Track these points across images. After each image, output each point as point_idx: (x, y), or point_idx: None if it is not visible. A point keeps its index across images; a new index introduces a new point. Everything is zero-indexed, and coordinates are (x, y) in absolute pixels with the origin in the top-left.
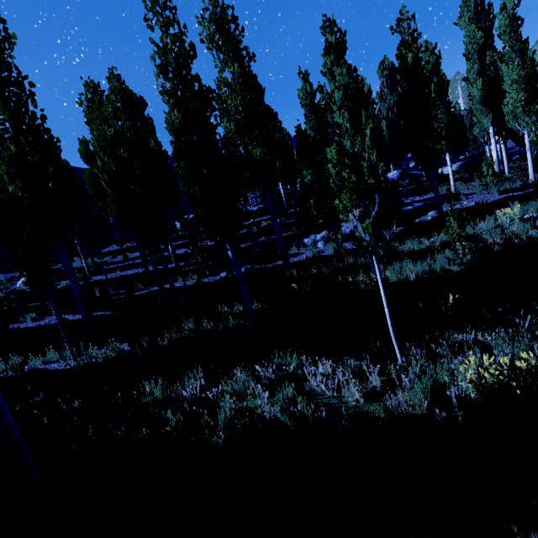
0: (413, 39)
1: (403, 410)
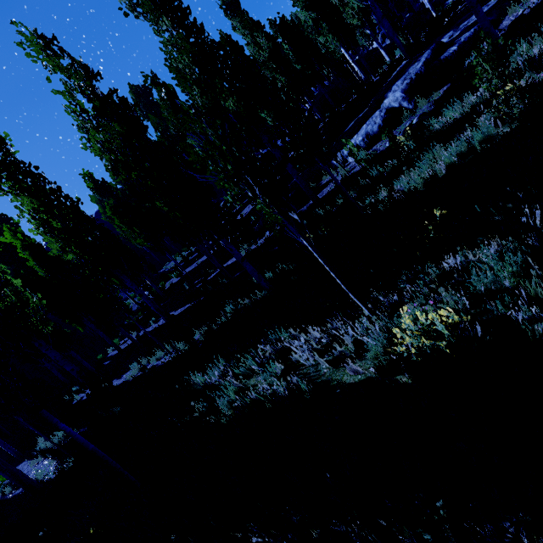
0: None
1: (361, 374)
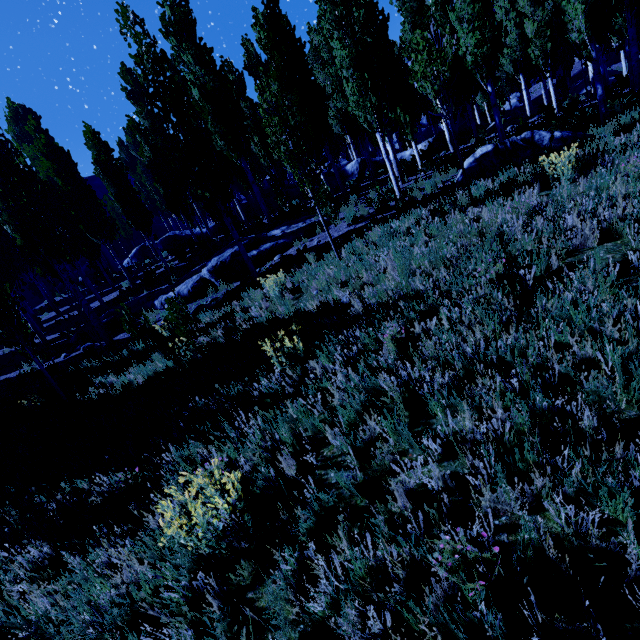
0: (153, 42)
1: None
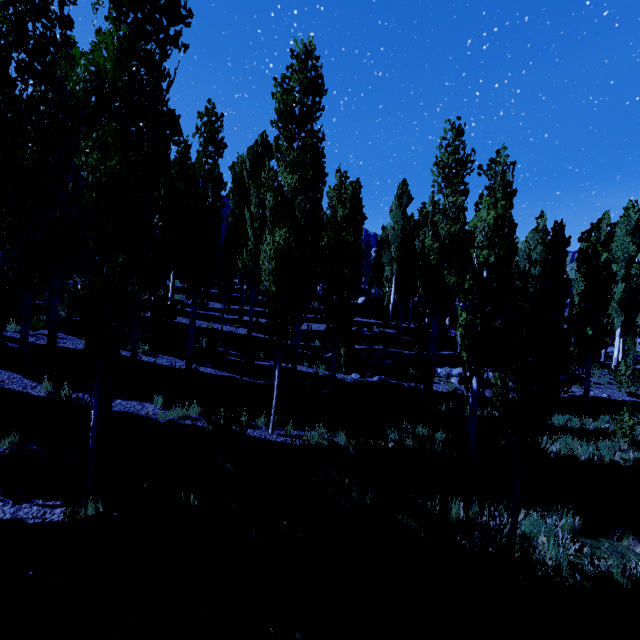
0: (606, 240)
1: None
